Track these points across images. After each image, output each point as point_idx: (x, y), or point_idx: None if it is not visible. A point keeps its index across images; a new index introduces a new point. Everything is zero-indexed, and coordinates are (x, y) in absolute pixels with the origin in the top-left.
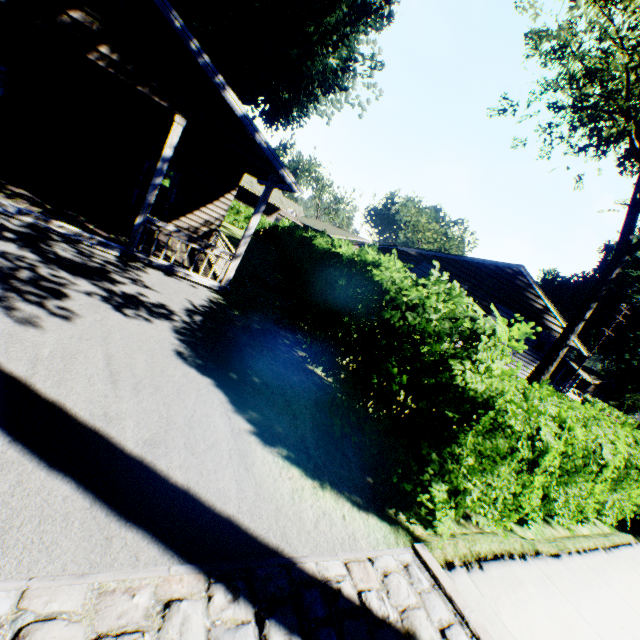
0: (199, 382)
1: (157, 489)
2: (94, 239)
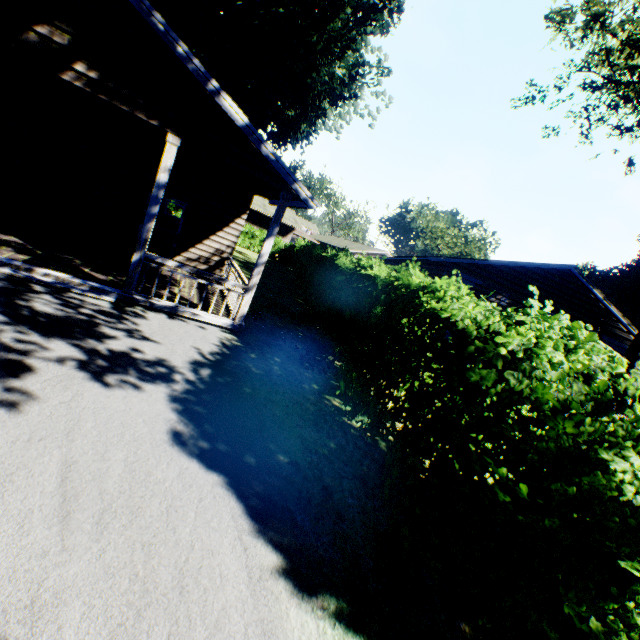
0: (201, 483)
1: None
2: (85, 285)
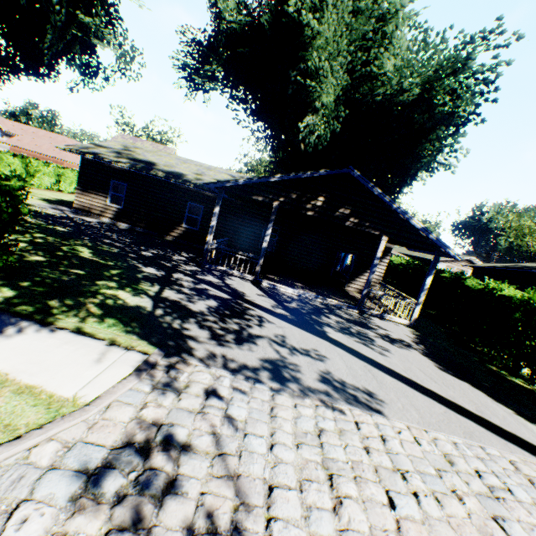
0: (463, 384)
1: (501, 430)
2: (344, 305)
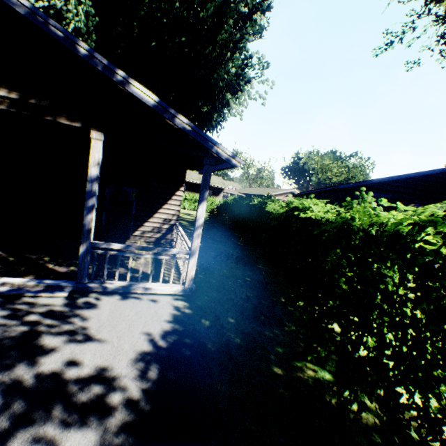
0: None
1: None
2: (40, 285)
